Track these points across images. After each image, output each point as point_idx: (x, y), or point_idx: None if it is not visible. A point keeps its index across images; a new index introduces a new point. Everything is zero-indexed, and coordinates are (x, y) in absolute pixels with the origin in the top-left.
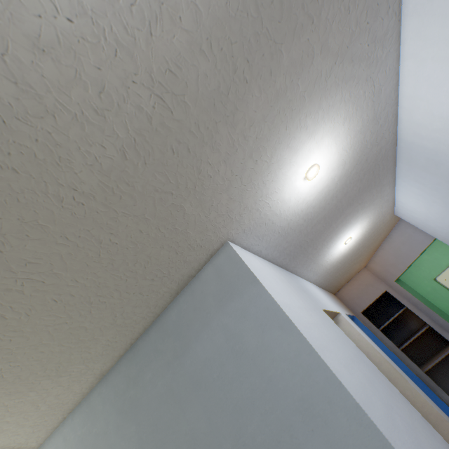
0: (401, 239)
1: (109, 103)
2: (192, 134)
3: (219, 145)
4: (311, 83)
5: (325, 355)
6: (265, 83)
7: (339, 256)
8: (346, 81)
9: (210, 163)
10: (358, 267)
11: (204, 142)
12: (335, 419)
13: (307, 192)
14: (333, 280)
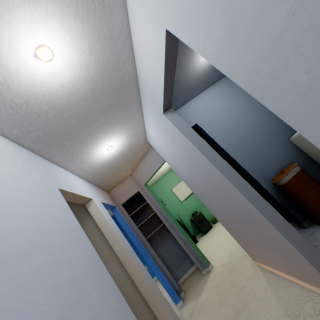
0: (151, 159)
1: None
2: None
3: None
4: None
5: None
6: None
7: (104, 160)
8: None
9: None
10: (126, 174)
11: None
12: None
13: (46, 76)
14: (104, 180)
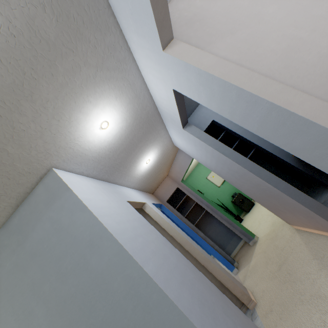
0: (181, 158)
1: None
2: (1, 106)
3: (25, 112)
4: (85, 80)
5: (104, 218)
6: (50, 79)
7: (146, 171)
8: (109, 79)
9: (22, 123)
10: (163, 176)
11: (12, 111)
12: (103, 244)
13: (106, 136)
14: (148, 185)
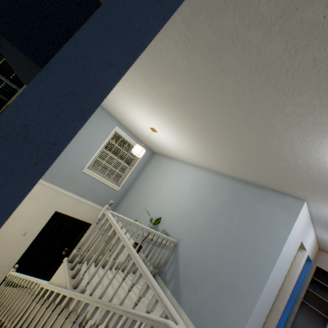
0: None
1: (319, 179)
2: None
3: None
4: None
5: (287, 242)
6: None
7: None
8: None
9: (327, 195)
10: None
11: None
12: (274, 246)
13: None
14: (326, 246)
